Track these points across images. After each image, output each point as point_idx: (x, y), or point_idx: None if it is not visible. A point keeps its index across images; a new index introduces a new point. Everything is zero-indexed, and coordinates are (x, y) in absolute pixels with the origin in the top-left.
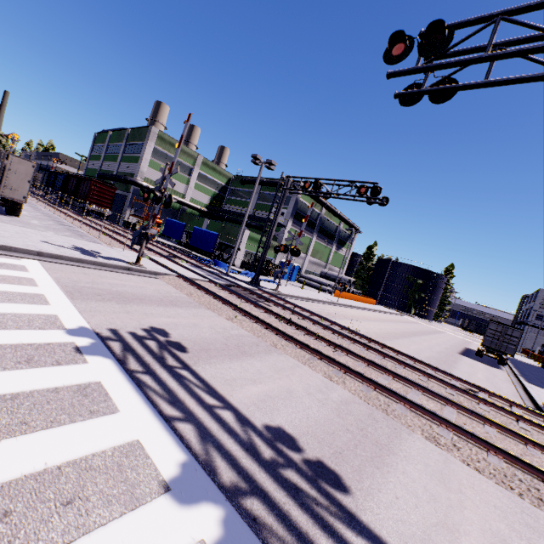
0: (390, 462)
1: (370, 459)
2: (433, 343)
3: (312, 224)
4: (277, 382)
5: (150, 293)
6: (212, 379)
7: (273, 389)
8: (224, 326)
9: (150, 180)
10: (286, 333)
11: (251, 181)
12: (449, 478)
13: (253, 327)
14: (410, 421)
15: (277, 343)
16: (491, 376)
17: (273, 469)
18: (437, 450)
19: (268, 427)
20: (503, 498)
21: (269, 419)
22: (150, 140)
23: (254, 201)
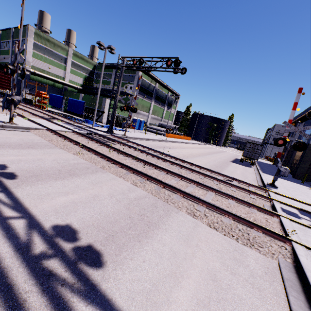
0: (152, 235)
1: (136, 236)
2: (218, 158)
3: (150, 94)
4: (88, 192)
5: (12, 141)
6: (25, 196)
7: (81, 197)
8: (67, 159)
9: (36, 68)
10: (113, 159)
11: (108, 66)
12: (192, 237)
13: (91, 157)
14: (180, 204)
15: (105, 166)
16: (244, 172)
17: (36, 262)
18: (192, 220)
19: (55, 227)
20: (225, 244)
21: (62, 220)
22: (29, 36)
23: (112, 80)
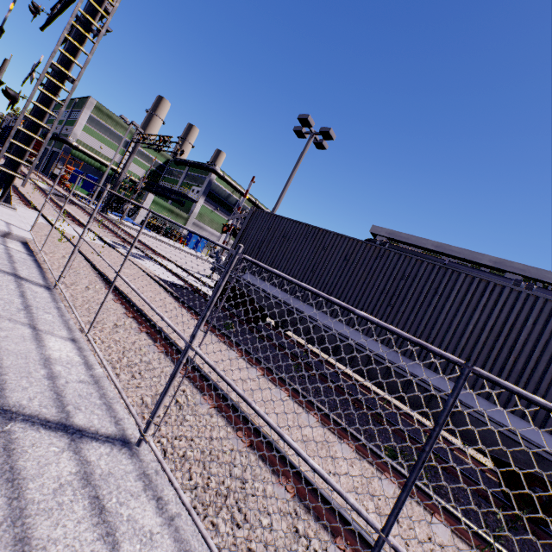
0: None
1: None
2: None
3: (229, 208)
4: None
5: None
6: None
7: None
8: None
9: (84, 143)
10: None
11: (180, 162)
12: None
13: None
14: None
15: None
16: None
17: None
18: None
19: None
20: None
21: None
22: (87, 108)
23: (181, 180)
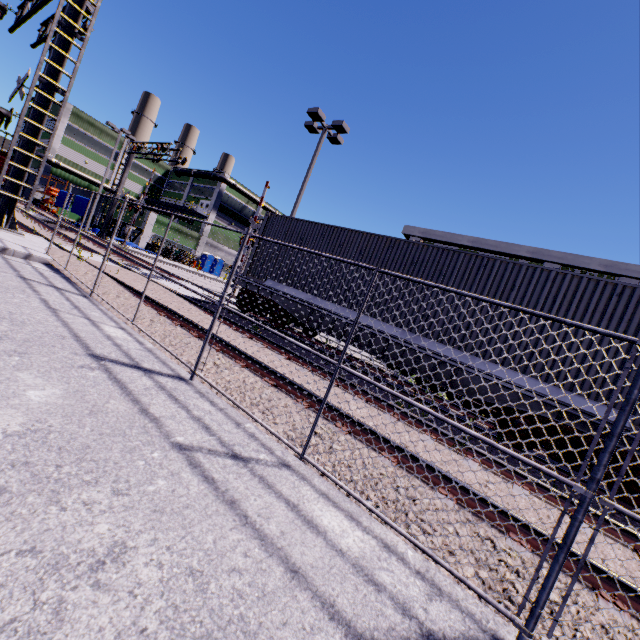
0: None
1: None
2: None
3: (246, 222)
4: None
5: None
6: None
7: None
8: None
9: (65, 159)
10: None
11: (182, 172)
12: None
13: None
14: None
15: None
16: None
17: None
18: None
19: None
20: None
21: None
22: (63, 116)
23: (186, 194)
